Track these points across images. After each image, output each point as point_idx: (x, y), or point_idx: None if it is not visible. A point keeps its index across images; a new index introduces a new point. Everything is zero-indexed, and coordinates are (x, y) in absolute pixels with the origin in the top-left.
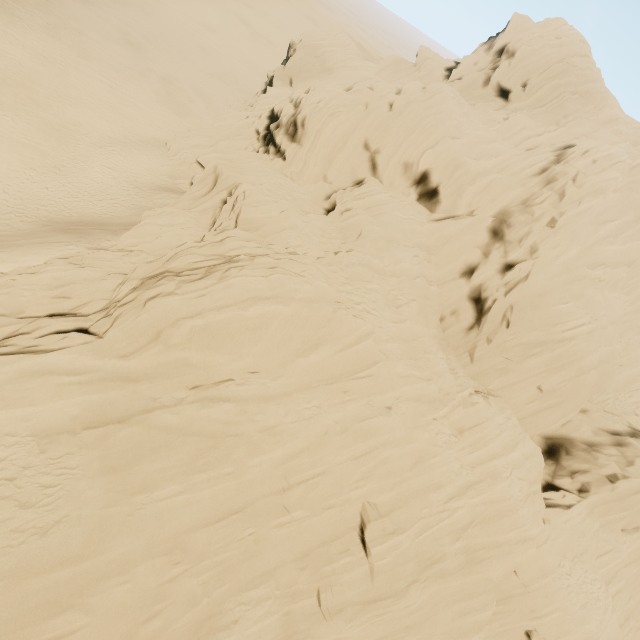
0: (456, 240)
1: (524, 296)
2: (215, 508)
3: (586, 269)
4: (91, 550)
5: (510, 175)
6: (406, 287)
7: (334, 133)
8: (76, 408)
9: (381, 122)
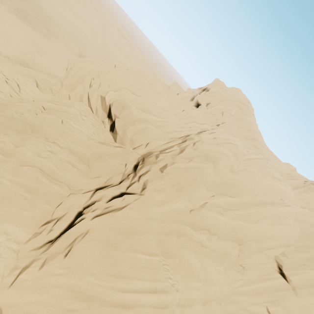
0: (105, 159)
1: (105, 226)
2: None
3: (187, 226)
4: None
5: (164, 132)
6: (1, 166)
7: (78, 73)
8: None
9: (100, 72)
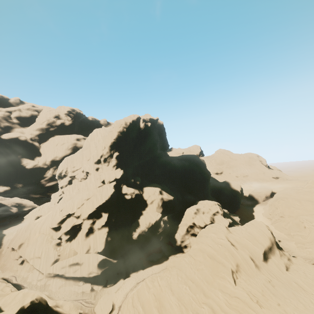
0: None
1: None
2: (306, 199)
3: None
4: (290, 196)
5: None
6: None
7: None
8: (296, 188)
9: None
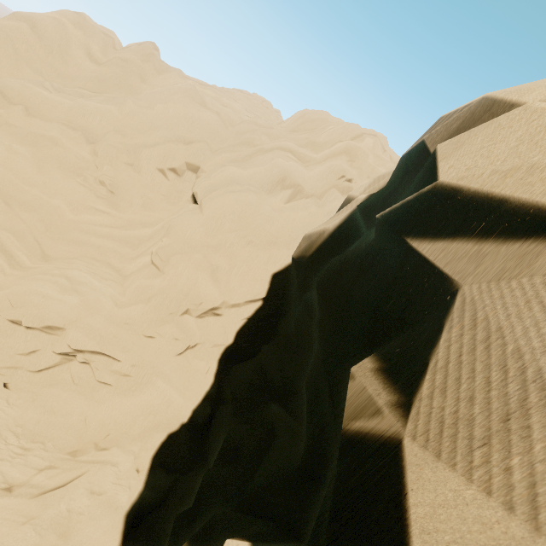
0: None
1: None
2: None
3: None
4: None
5: None
6: None
7: None
8: None
9: None
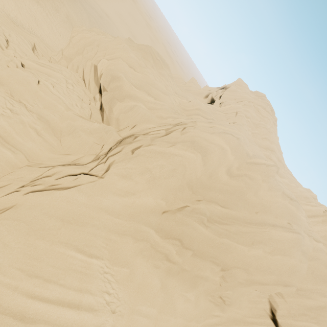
0: (78, 134)
1: (37, 205)
2: None
3: (151, 230)
4: None
5: (158, 116)
6: None
7: (80, 42)
8: None
9: (101, 41)
